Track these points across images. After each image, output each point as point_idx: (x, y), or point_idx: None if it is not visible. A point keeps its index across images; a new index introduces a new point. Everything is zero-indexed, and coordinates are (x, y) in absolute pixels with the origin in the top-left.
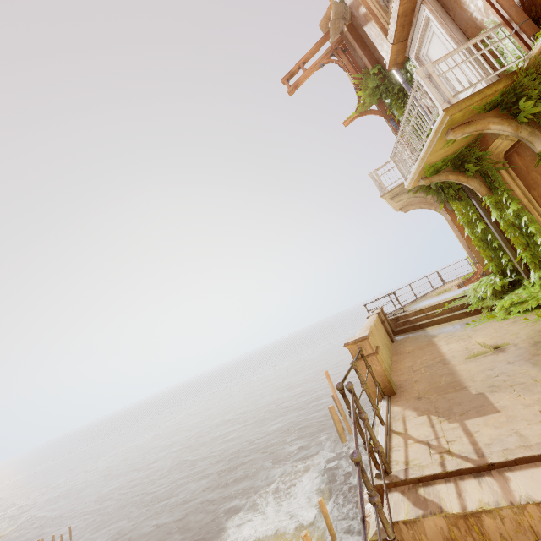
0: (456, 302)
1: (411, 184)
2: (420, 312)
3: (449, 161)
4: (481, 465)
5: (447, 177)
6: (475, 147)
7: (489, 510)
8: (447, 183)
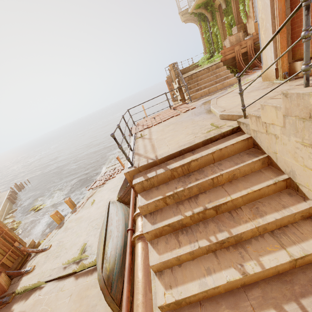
0: (196, 64)
1: (190, 11)
2: (184, 69)
3: (203, 4)
4: (193, 73)
5: (202, 11)
6: (211, 0)
7: (193, 75)
8: (202, 12)
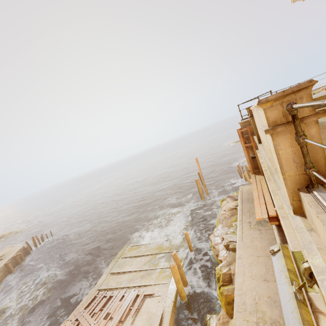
0: None
1: None
2: None
3: None
4: None
5: None
6: None
7: None
8: None
